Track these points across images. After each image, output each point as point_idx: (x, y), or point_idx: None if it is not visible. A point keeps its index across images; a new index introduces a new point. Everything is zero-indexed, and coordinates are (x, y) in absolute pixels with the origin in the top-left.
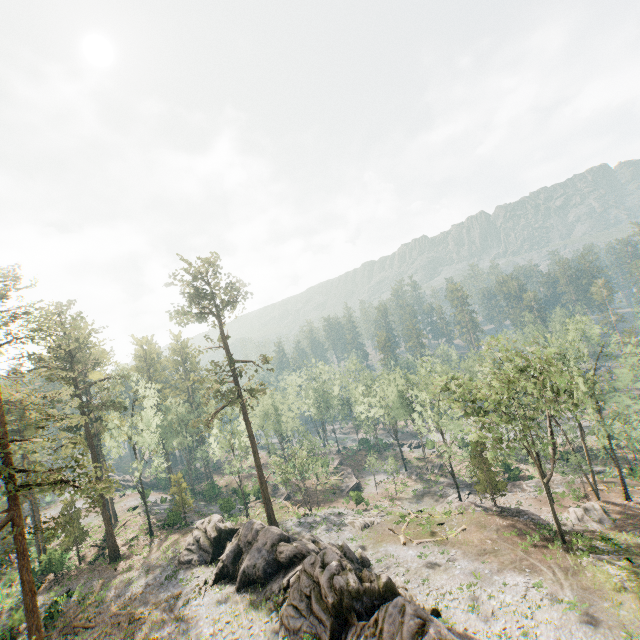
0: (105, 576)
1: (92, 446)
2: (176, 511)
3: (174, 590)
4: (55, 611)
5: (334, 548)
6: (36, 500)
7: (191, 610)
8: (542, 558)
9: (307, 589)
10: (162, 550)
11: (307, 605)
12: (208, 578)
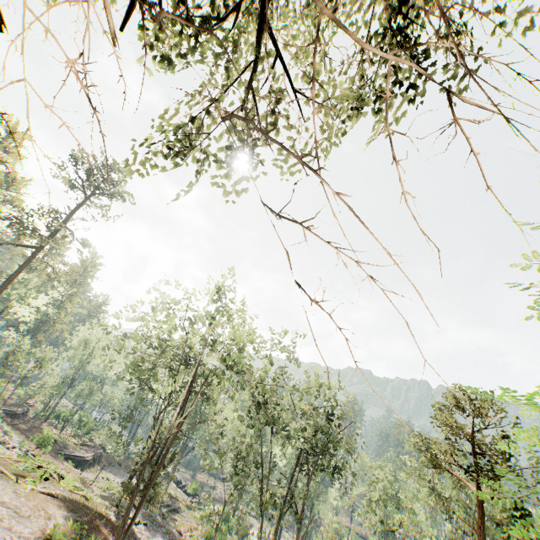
0: None
1: None
2: None
3: None
4: None
5: None
6: None
7: None
8: None
9: None
10: None
11: None
12: None
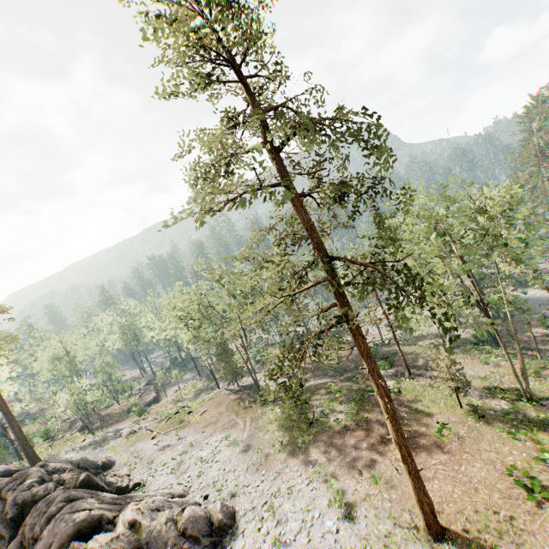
0: None
1: None
2: None
3: None
4: None
5: (65, 464)
6: None
7: None
8: (244, 415)
9: None
10: None
11: None
12: None
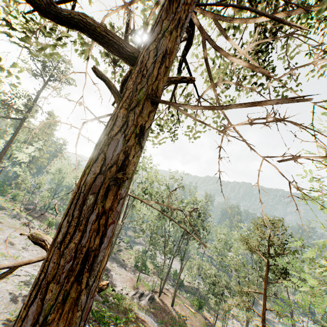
0: None
1: None
2: None
3: None
4: None
5: None
6: None
7: None
8: None
9: None
10: None
11: None
12: None
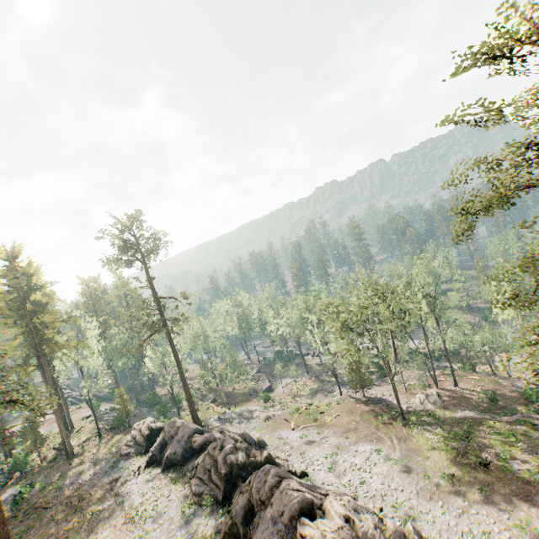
0: (62, 470)
1: (44, 371)
2: (120, 417)
3: (115, 475)
4: (20, 498)
5: (236, 436)
6: (0, 416)
7: (127, 488)
8: (387, 431)
9: (209, 466)
10: (108, 447)
11: (209, 477)
12: (142, 465)
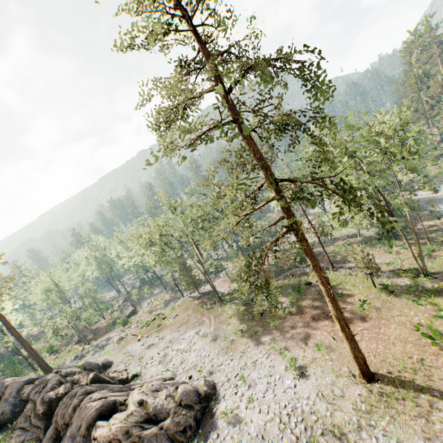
0: None
1: None
2: None
3: None
4: None
5: (74, 369)
6: None
7: None
8: (208, 314)
9: (29, 412)
10: None
11: (30, 422)
12: None
